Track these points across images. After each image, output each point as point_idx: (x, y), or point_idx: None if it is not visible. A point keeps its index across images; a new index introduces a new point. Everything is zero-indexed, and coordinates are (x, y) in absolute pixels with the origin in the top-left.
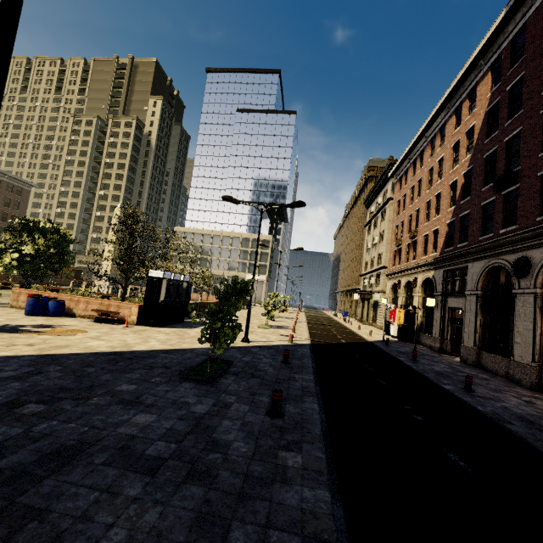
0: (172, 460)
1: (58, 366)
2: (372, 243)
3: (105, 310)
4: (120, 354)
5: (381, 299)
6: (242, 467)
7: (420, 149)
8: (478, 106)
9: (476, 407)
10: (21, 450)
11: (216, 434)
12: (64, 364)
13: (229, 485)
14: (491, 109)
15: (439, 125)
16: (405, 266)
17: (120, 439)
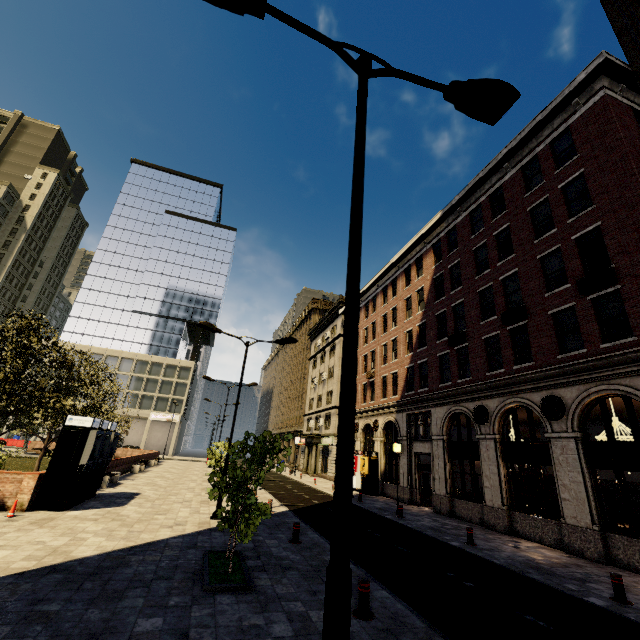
0: None
1: None
2: (318, 378)
3: None
4: (64, 568)
5: (333, 444)
6: None
7: (372, 295)
8: (426, 273)
9: (494, 561)
10: None
11: None
12: None
13: None
14: (436, 278)
15: (390, 279)
16: (364, 408)
17: None
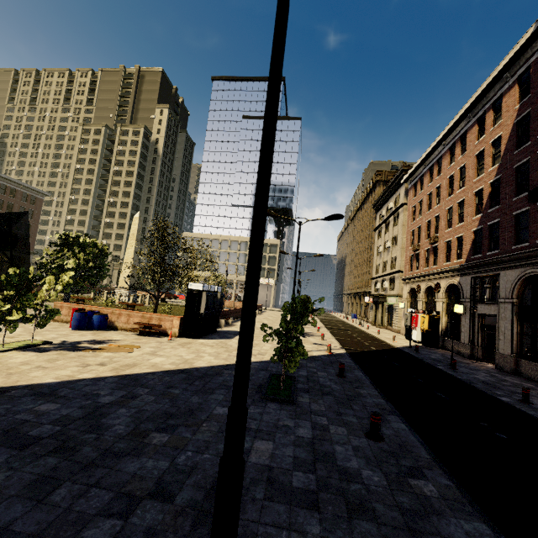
0: (322, 492)
1: (145, 388)
2: (383, 246)
3: (147, 322)
4: (188, 372)
5: (397, 303)
6: (389, 499)
7: (437, 156)
8: (505, 117)
9: None
10: (184, 485)
11: (340, 462)
12: (148, 385)
13: (392, 519)
14: (520, 121)
15: (458, 134)
16: (426, 272)
17: (259, 470)
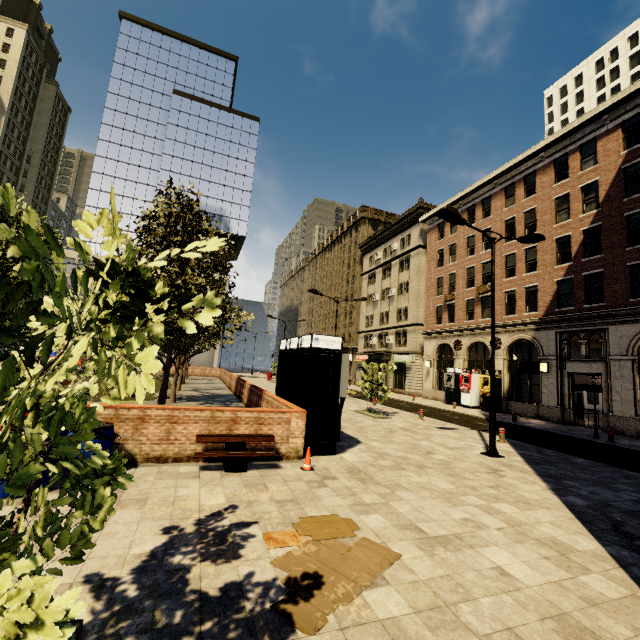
0: None
1: None
2: (380, 294)
3: (224, 432)
4: None
5: (413, 362)
6: None
7: (483, 196)
8: (604, 162)
9: None
10: None
11: None
12: None
13: None
14: (627, 168)
15: (521, 174)
16: (474, 325)
17: None
